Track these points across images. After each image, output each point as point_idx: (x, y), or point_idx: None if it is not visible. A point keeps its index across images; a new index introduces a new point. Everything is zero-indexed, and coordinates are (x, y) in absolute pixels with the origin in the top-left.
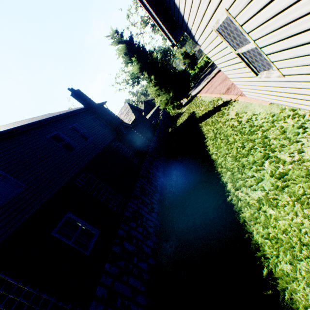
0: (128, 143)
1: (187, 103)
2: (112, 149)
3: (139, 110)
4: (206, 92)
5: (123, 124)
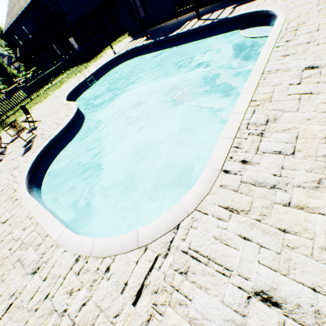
0: None
1: None
2: None
3: None
4: None
5: None
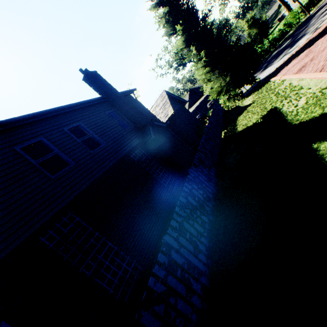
0: (158, 152)
1: (250, 92)
2: (130, 163)
3: (180, 101)
4: (300, 71)
5: (154, 122)
